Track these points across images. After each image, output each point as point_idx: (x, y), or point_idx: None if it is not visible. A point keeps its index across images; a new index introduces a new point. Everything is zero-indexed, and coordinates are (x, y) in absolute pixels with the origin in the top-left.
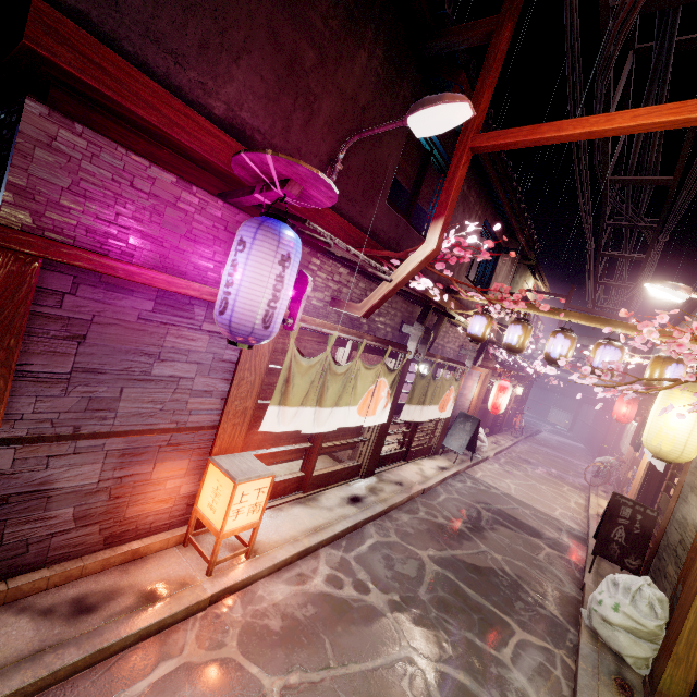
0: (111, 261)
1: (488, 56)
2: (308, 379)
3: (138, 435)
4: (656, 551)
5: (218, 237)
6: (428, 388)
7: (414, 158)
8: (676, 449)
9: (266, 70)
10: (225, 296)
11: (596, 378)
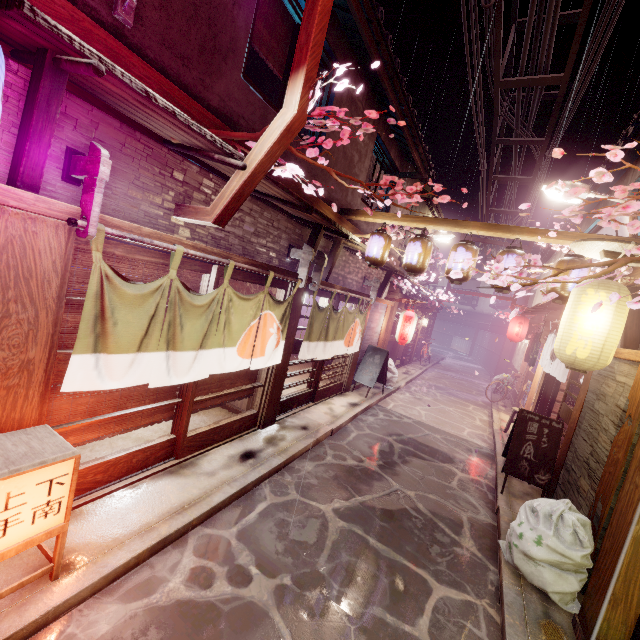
0: None
1: None
2: (144, 313)
3: None
4: (563, 463)
5: None
6: (329, 321)
7: (280, 31)
8: (593, 356)
9: None
10: None
11: (511, 275)
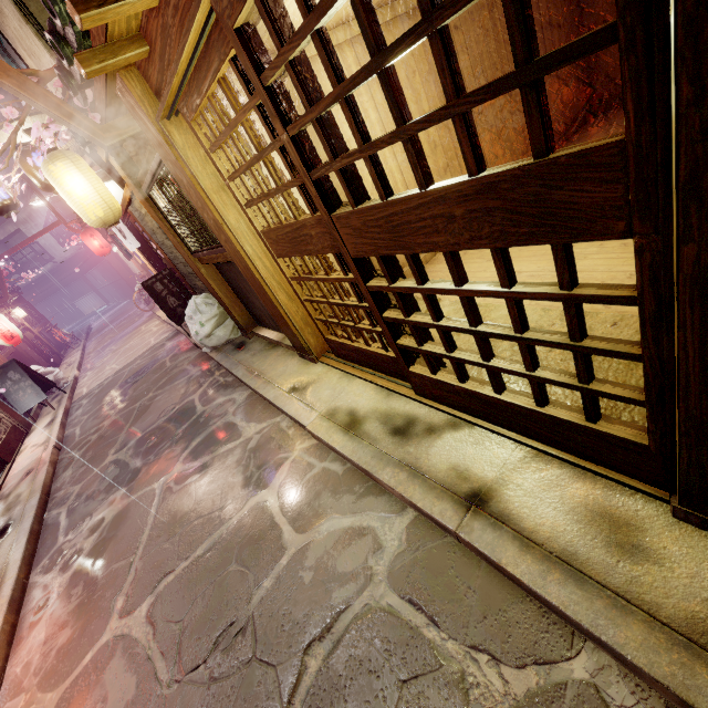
0: None
1: None
2: None
3: None
4: (192, 288)
5: None
6: None
7: None
8: (106, 209)
9: None
10: None
11: None
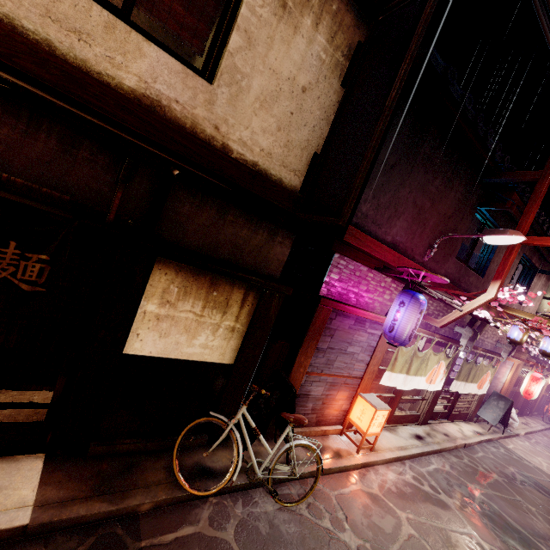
0: (349, 307)
1: (534, 192)
2: (404, 358)
3: (336, 377)
4: None
5: (376, 289)
6: (471, 370)
7: (473, 228)
8: None
9: (409, 217)
10: (393, 325)
11: None
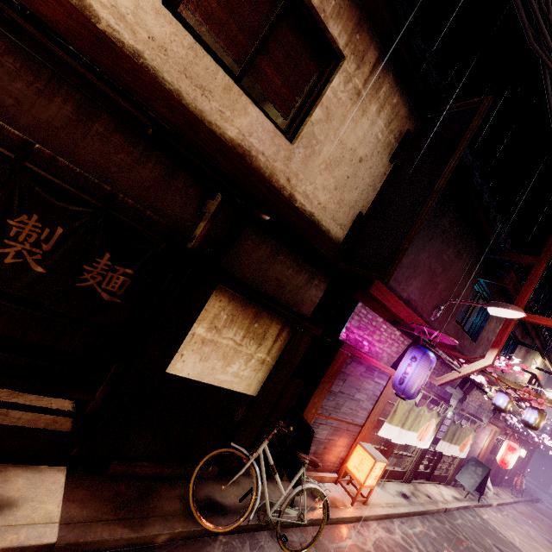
0: (365, 355)
1: (530, 275)
2: (402, 412)
3: (341, 422)
4: None
5: (387, 340)
6: (456, 432)
7: (471, 295)
8: None
9: (423, 279)
10: (403, 378)
11: None
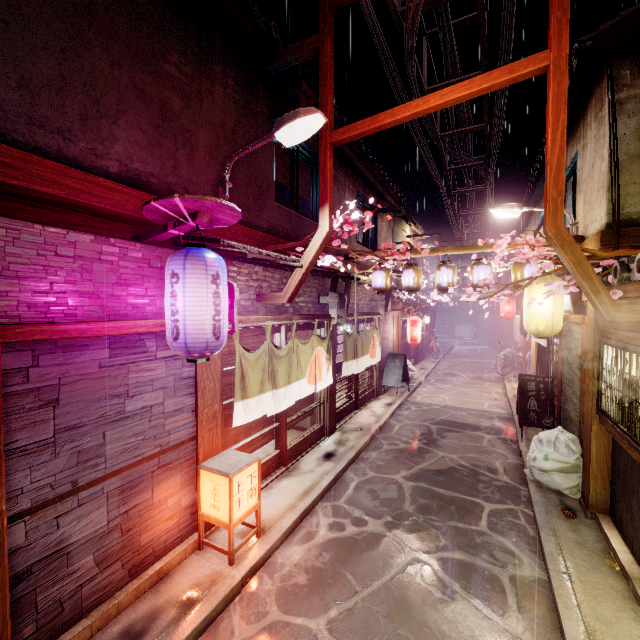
0: (62, 326)
1: (320, 68)
2: (259, 369)
3: (130, 468)
4: (560, 407)
5: (145, 275)
6: (357, 342)
7: (285, 158)
8: (548, 326)
9: (143, 123)
10: (175, 324)
11: (478, 294)
